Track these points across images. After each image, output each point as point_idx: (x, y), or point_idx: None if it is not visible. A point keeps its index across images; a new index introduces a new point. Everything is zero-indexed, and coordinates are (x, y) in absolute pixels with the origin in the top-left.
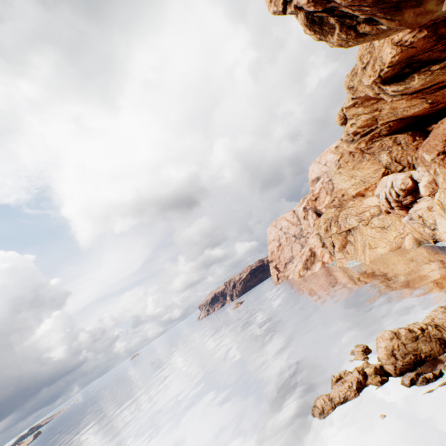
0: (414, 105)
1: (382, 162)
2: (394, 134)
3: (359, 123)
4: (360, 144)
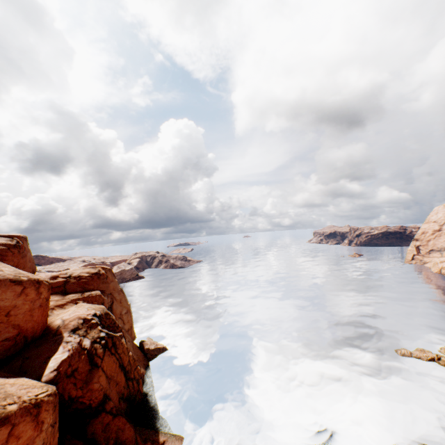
0: None
1: None
2: None
3: None
4: None
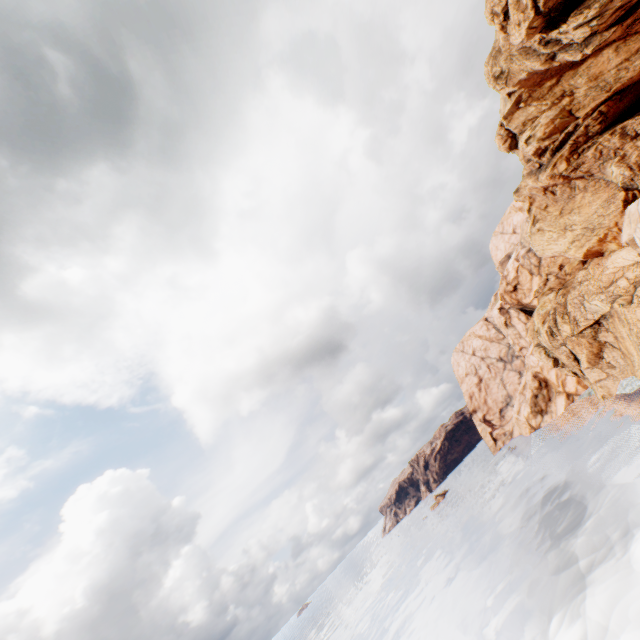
0: (636, 51)
1: (615, 182)
2: (618, 124)
3: (539, 132)
4: (557, 166)
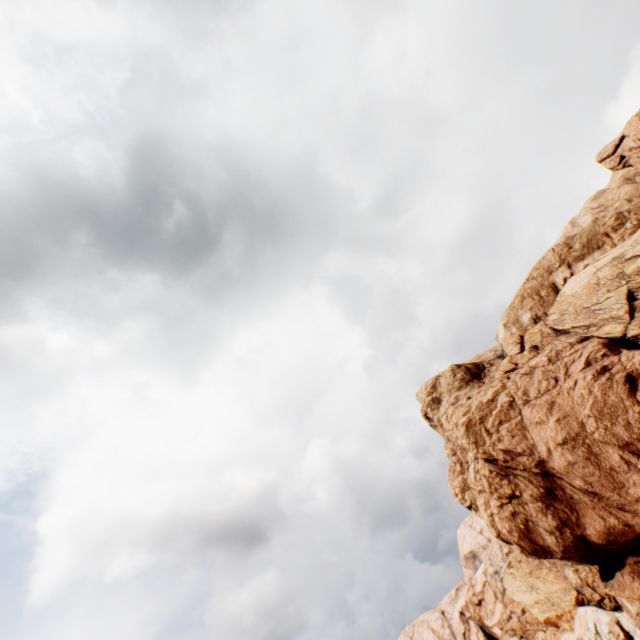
0: None
1: (570, 580)
2: None
3: None
4: None
